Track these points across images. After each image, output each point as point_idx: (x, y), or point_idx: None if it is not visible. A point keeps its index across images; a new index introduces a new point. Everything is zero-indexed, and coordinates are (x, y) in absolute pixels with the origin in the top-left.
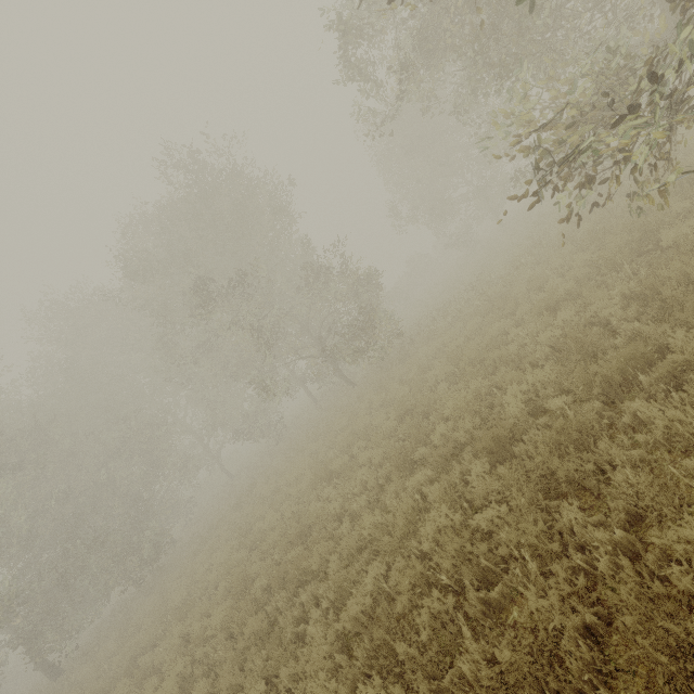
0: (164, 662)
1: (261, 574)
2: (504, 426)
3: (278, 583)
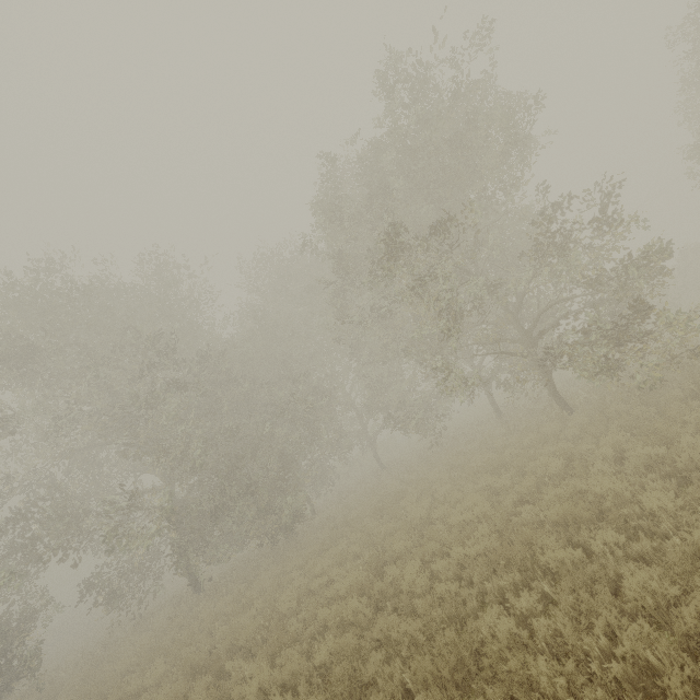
0: (240, 699)
1: None
2: None
3: None
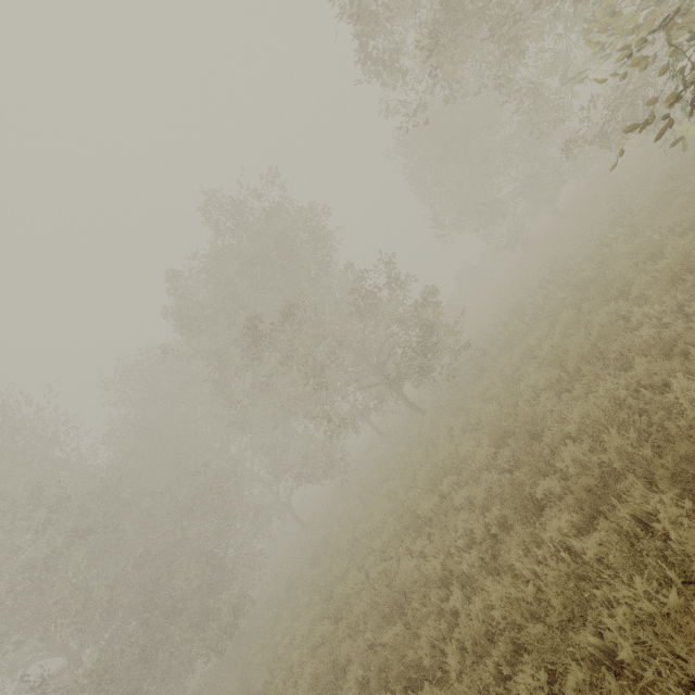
0: None
1: (354, 661)
2: None
3: (377, 680)
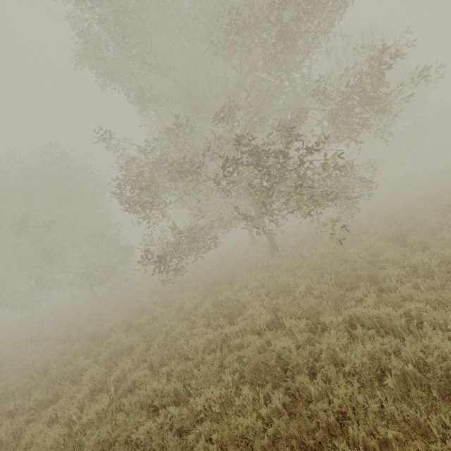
0: None
1: None
2: (96, 332)
3: None
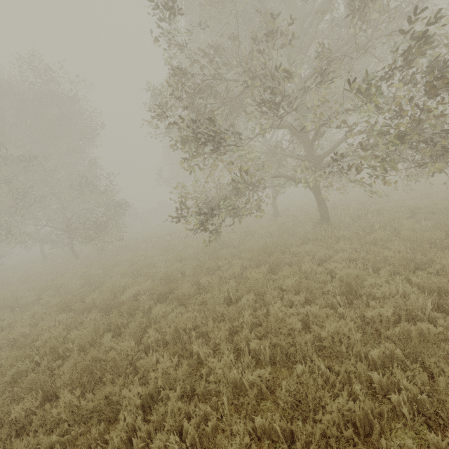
0: None
1: None
2: (116, 300)
3: None
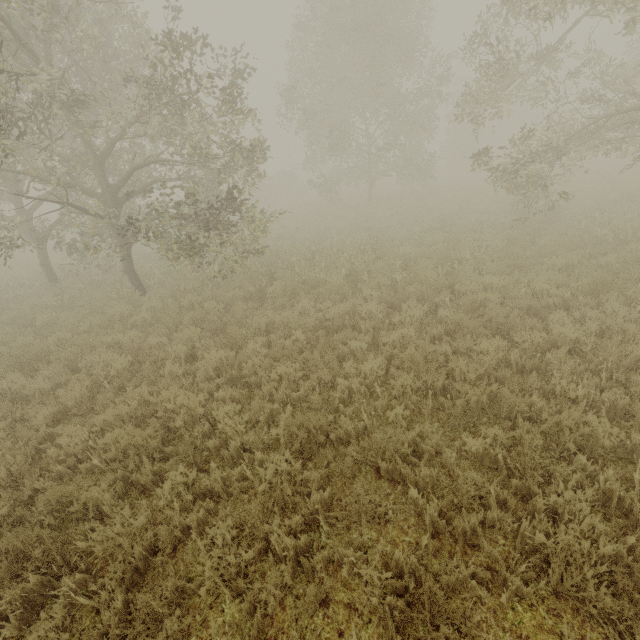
0: None
1: None
2: None
3: None
